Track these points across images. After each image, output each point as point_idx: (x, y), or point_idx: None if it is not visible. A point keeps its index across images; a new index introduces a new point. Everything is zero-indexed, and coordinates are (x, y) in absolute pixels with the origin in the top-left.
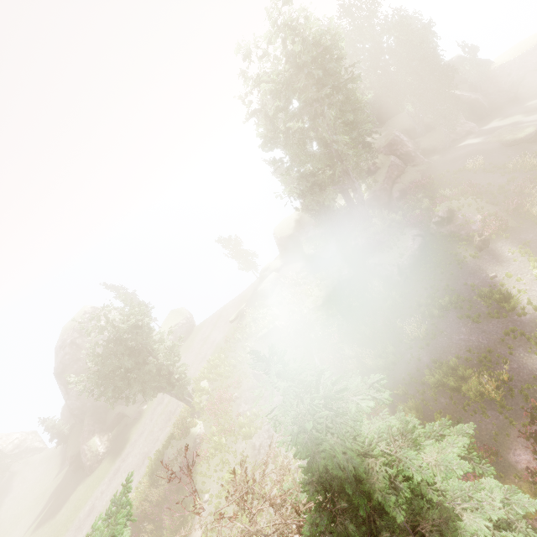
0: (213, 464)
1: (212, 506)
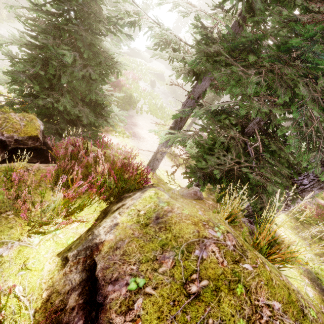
0: (134, 94)
1: (146, 106)
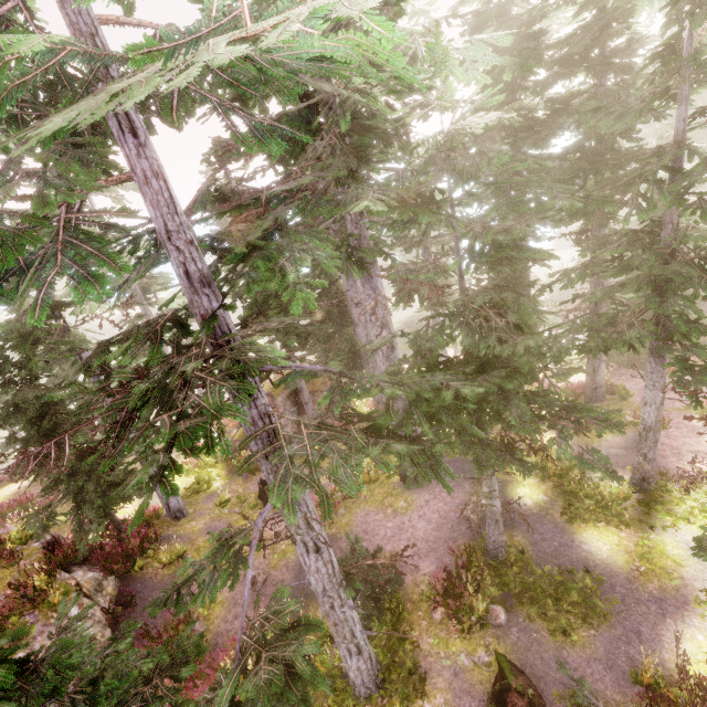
0: None
1: None
